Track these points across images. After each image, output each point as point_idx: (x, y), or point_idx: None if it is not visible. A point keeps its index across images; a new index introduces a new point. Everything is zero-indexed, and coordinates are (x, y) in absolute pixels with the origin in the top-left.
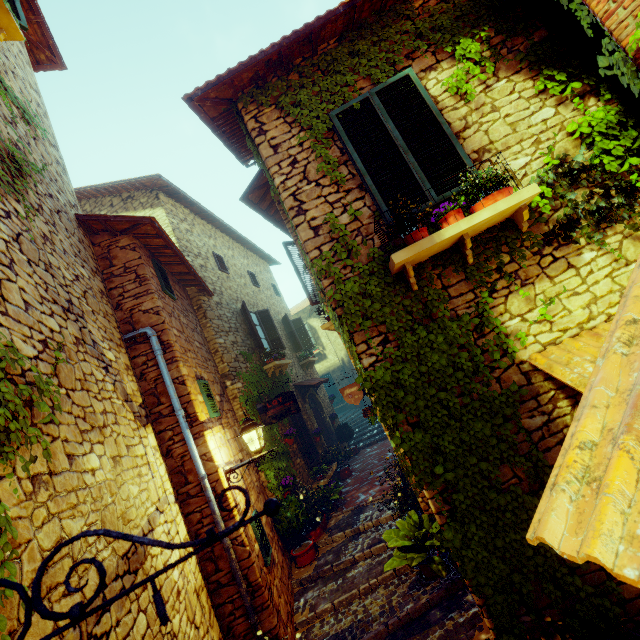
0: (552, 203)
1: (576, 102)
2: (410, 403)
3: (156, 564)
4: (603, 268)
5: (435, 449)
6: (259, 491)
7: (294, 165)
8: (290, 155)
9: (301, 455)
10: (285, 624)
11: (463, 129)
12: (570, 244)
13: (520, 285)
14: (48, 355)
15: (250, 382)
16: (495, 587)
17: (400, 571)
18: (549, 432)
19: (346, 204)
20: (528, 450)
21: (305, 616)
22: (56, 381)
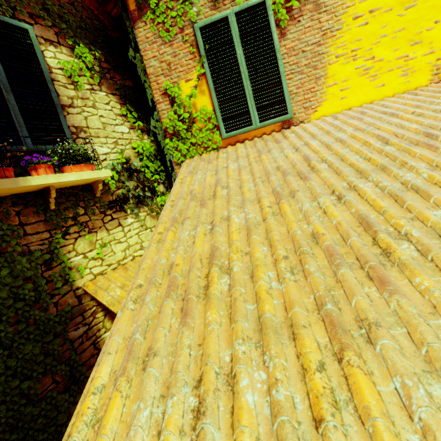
0: (117, 184)
1: (139, 133)
2: None
3: None
4: (136, 229)
5: None
6: None
7: None
8: None
9: None
10: None
11: (69, 105)
12: (122, 211)
13: (88, 232)
14: None
15: None
16: None
17: None
18: (87, 337)
19: None
20: (69, 356)
21: None
22: None
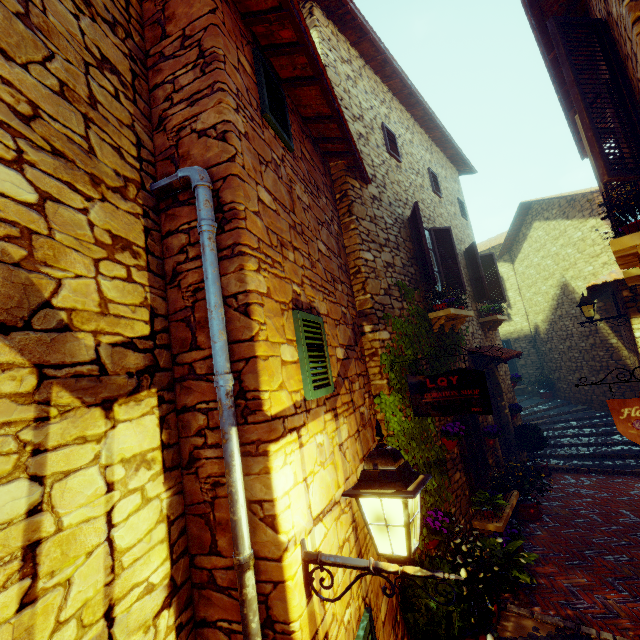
0: None
1: None
2: None
3: None
4: None
5: None
6: None
7: None
8: None
9: (462, 466)
10: None
11: None
12: None
13: None
14: None
15: (403, 334)
16: None
17: None
18: None
19: None
20: None
21: None
22: None
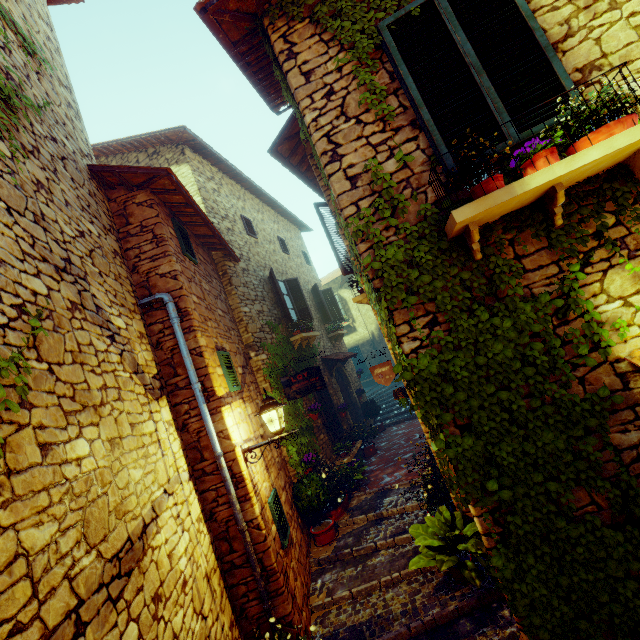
0: None
1: None
2: (460, 401)
3: (158, 557)
4: None
5: (488, 459)
6: (280, 467)
7: (330, 97)
8: (325, 84)
9: (325, 430)
10: (300, 609)
11: (563, 38)
12: None
13: (626, 257)
14: (25, 323)
15: (275, 354)
16: (553, 632)
17: (426, 568)
18: None
19: (393, 147)
20: (615, 473)
21: (321, 600)
22: (34, 354)
